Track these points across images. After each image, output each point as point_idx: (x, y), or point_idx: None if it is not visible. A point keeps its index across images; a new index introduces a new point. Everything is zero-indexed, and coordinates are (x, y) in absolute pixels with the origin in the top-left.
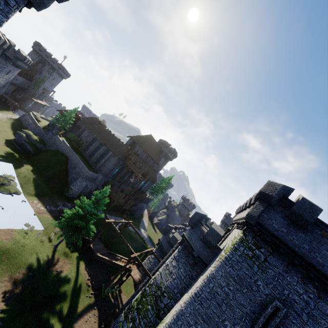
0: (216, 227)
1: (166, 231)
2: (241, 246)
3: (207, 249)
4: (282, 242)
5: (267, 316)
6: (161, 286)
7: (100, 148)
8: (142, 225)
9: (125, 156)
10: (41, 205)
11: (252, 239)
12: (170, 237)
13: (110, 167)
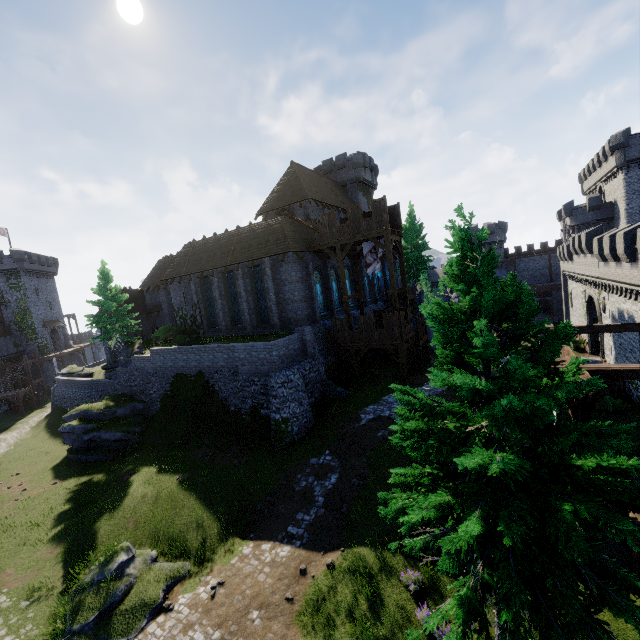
0: None
1: None
2: None
3: None
4: None
5: None
6: None
7: (236, 284)
8: None
9: (301, 239)
10: (271, 543)
11: None
12: None
13: (301, 292)
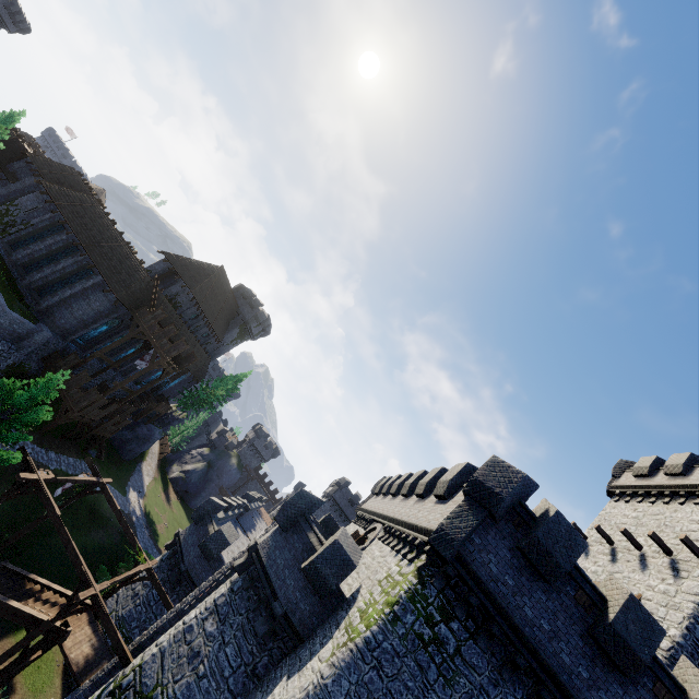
0: (345, 541)
1: (202, 515)
2: (409, 611)
3: (313, 596)
4: (502, 610)
5: None
6: (156, 696)
7: (68, 257)
8: (135, 480)
9: (139, 299)
10: None
11: (437, 595)
12: (211, 532)
13: (86, 315)
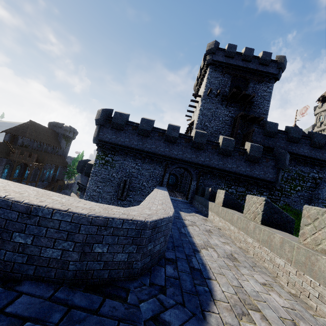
0: (92, 162)
1: None
2: (97, 160)
3: None
4: (115, 144)
5: (122, 188)
6: None
7: None
8: None
9: (6, 152)
10: None
11: (102, 152)
12: None
13: None
